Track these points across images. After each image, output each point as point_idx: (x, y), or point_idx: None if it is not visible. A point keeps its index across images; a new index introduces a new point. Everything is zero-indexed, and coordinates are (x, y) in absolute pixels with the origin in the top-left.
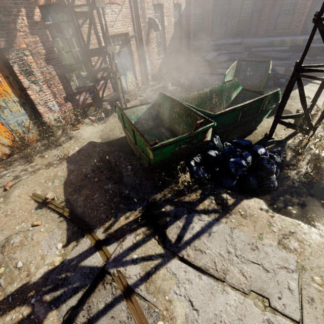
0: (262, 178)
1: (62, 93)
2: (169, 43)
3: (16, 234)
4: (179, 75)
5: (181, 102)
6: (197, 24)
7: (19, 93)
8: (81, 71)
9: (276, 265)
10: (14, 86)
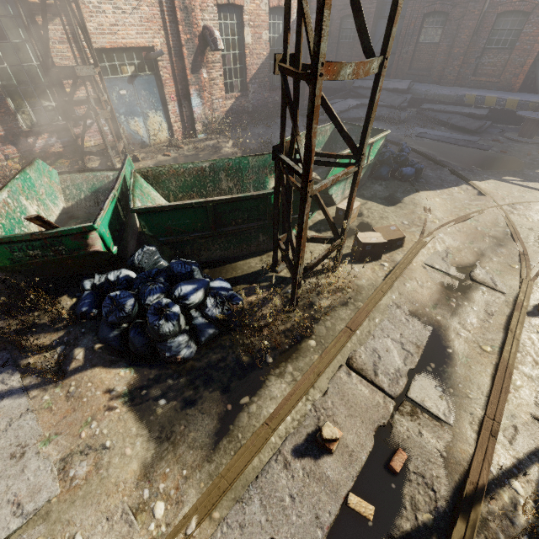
0: (156, 338)
1: None
2: (255, 74)
3: None
4: (263, 130)
5: (120, 178)
6: (345, 46)
7: None
8: (44, 99)
9: (11, 495)
10: None
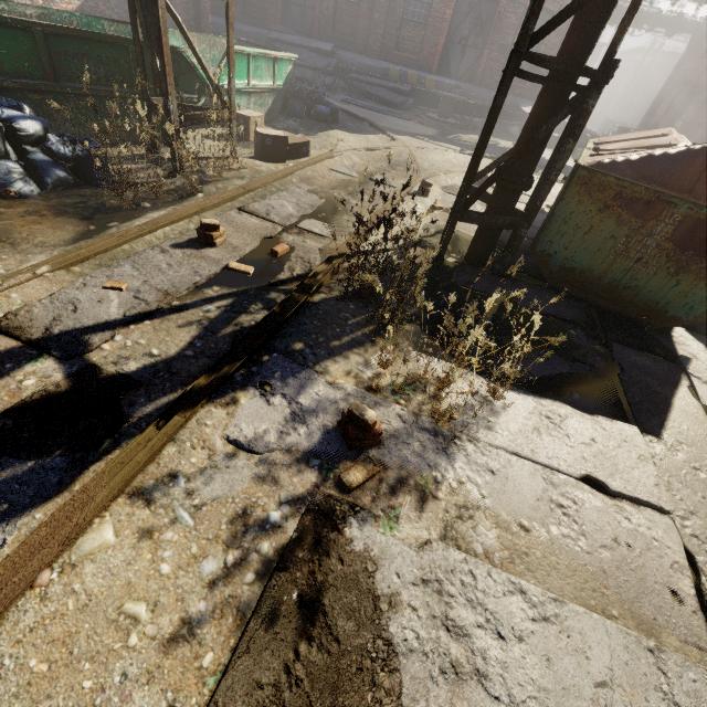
0: None
1: None
2: None
3: None
4: None
5: None
6: None
7: None
8: None
9: None
10: None
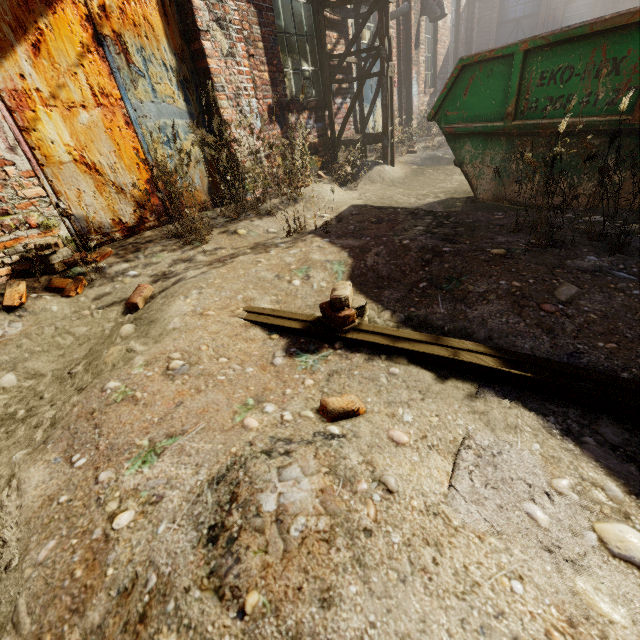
0: None
1: (265, 95)
2: (440, 67)
3: (271, 453)
4: None
5: None
6: None
7: (179, 47)
8: (303, 58)
9: None
10: (170, 19)
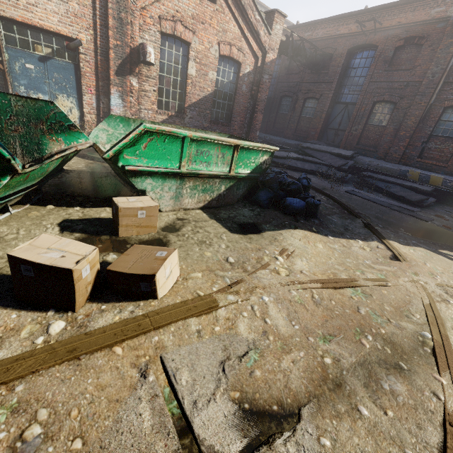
0: None
1: None
2: (195, 103)
3: None
4: None
5: None
6: (305, 120)
7: None
8: None
9: None
10: None
